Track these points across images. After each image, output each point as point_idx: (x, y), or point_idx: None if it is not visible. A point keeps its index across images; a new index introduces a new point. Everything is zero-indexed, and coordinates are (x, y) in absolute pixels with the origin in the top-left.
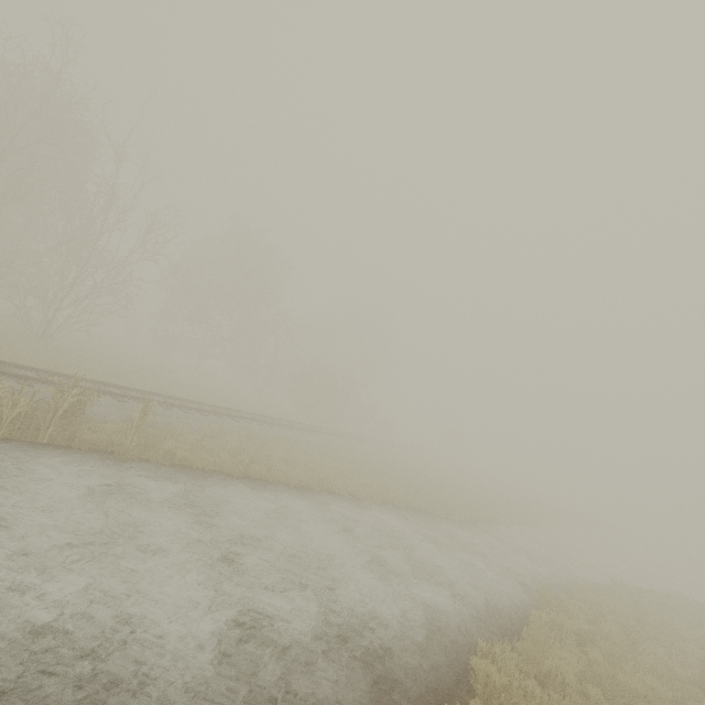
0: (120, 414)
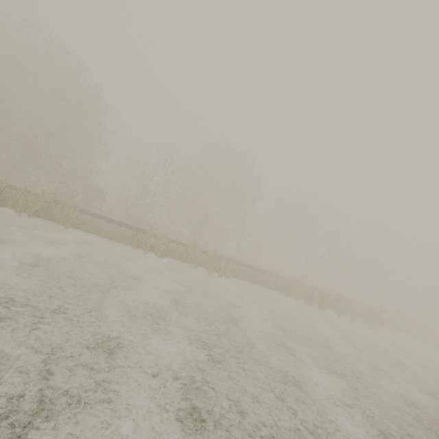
0: None
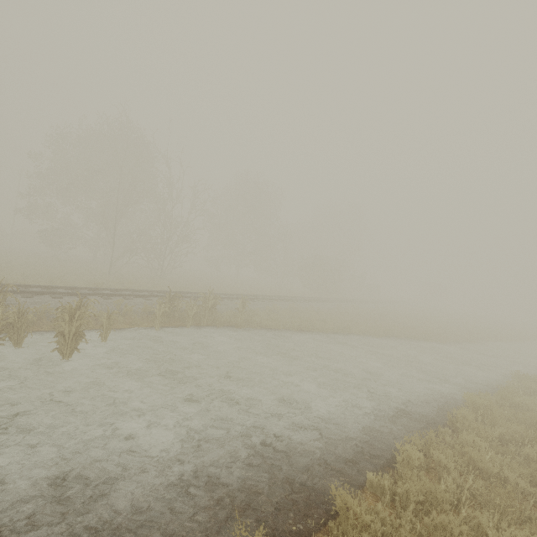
0: (225, 307)
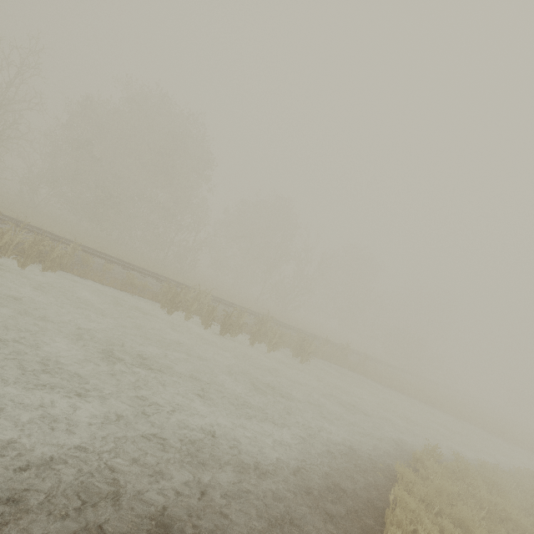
0: None
